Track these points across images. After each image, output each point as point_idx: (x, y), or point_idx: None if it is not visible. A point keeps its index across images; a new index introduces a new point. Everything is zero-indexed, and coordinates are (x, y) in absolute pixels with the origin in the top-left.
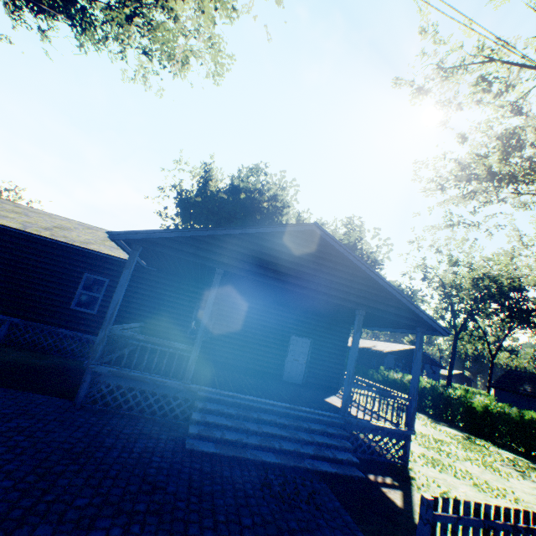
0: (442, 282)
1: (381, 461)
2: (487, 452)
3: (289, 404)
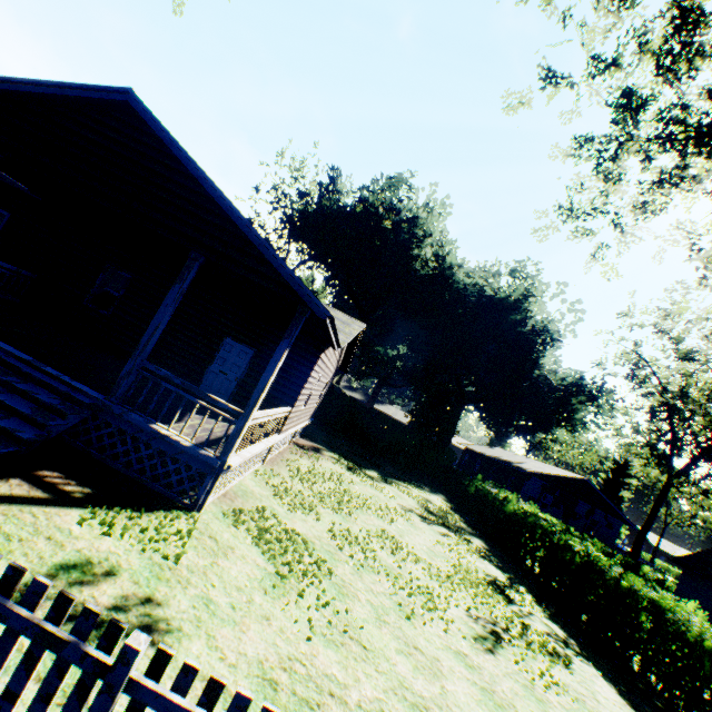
0: (663, 387)
1: (153, 488)
2: (490, 602)
3: (57, 368)
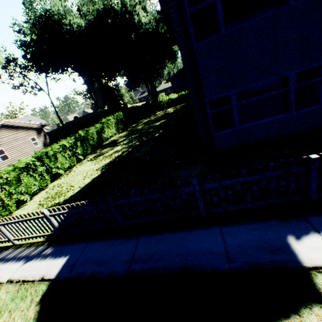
0: None
1: None
2: None
3: None
